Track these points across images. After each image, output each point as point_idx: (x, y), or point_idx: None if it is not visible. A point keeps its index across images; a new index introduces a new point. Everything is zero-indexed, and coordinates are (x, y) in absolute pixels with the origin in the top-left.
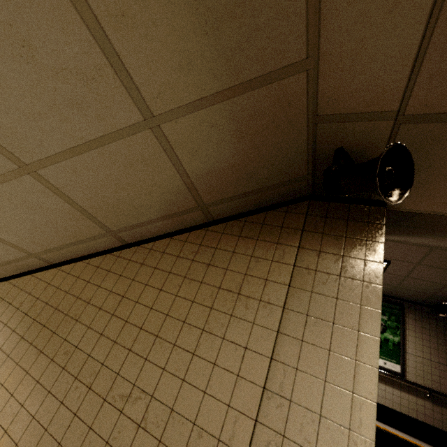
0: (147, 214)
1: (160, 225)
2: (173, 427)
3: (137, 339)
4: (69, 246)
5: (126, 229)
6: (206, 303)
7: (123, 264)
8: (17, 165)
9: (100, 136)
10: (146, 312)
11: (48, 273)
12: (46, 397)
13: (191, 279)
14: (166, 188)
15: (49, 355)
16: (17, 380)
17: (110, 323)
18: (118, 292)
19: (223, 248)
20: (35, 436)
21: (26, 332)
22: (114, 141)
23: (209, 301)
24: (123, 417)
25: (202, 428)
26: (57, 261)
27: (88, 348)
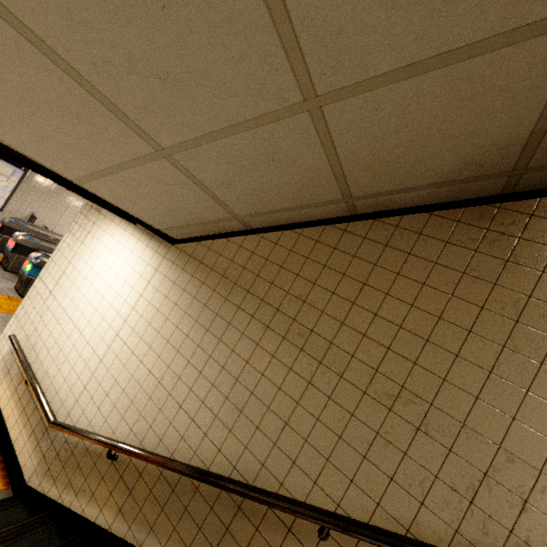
0: (421, 177)
1: (424, 194)
2: (468, 442)
3: (397, 338)
4: (283, 212)
5: (371, 196)
6: (506, 314)
7: (356, 242)
8: (303, 96)
9: (475, 41)
10: (404, 309)
11: (248, 239)
12: (288, 373)
13: (474, 278)
14: (490, 140)
15: (278, 332)
16: (248, 350)
17: (352, 312)
18: (355, 277)
19: (533, 240)
20: (286, 405)
21: (241, 302)
22: (489, 51)
23: (511, 312)
24: (394, 415)
25: (513, 454)
26: (257, 226)
27: (328, 335)
